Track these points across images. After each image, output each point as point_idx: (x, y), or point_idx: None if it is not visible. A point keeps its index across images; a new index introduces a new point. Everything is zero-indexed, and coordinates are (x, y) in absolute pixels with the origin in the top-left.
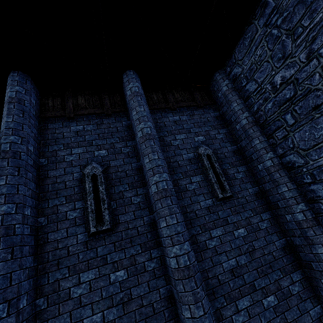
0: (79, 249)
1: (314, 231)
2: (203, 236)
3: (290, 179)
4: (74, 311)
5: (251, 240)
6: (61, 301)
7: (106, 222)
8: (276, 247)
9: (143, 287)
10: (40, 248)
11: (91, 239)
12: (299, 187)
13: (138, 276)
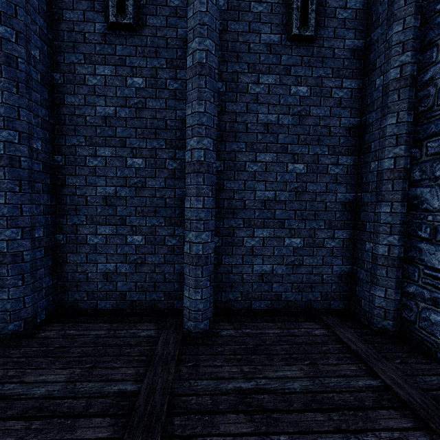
0: (96, 39)
1: (400, 95)
2: (247, 78)
3: (418, 11)
4: (88, 97)
5: (310, 104)
6: (77, 84)
7: (128, 15)
8: (341, 123)
9: (160, 103)
10: (55, 24)
11: (111, 33)
12: (423, 27)
13: (157, 90)
